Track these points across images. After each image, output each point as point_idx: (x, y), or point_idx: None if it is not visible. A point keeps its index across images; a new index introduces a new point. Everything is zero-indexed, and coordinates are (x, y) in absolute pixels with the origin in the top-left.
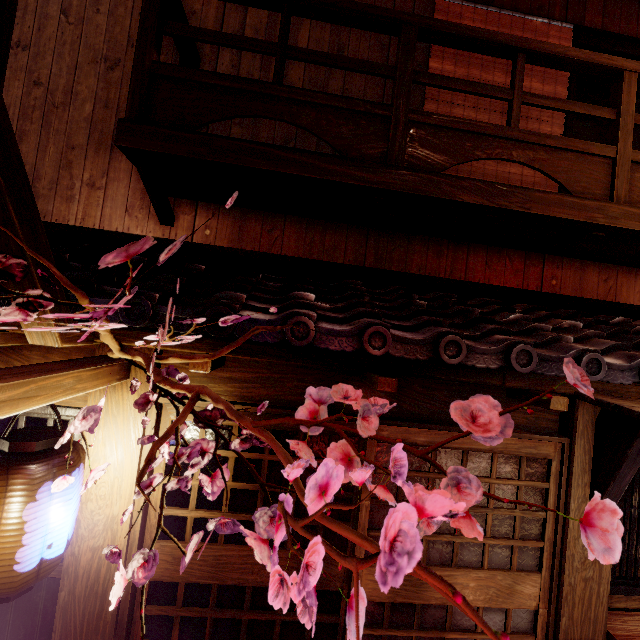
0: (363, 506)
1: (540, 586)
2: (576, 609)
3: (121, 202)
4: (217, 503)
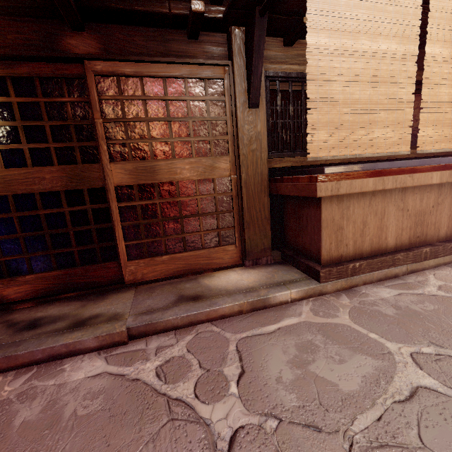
0: (97, 123)
1: (230, 163)
2: (249, 168)
3: None
4: None
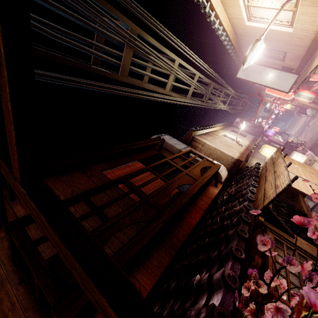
0: None
1: None
2: None
3: None
4: None
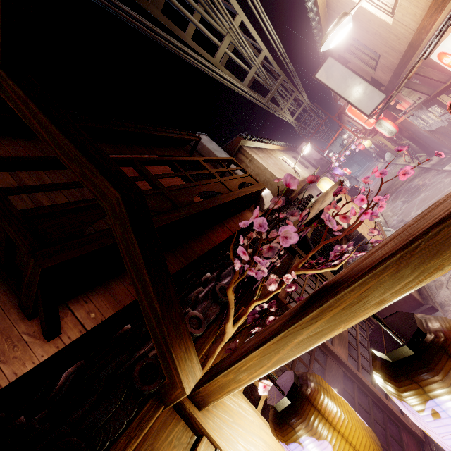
0: None
1: None
2: None
3: None
4: None
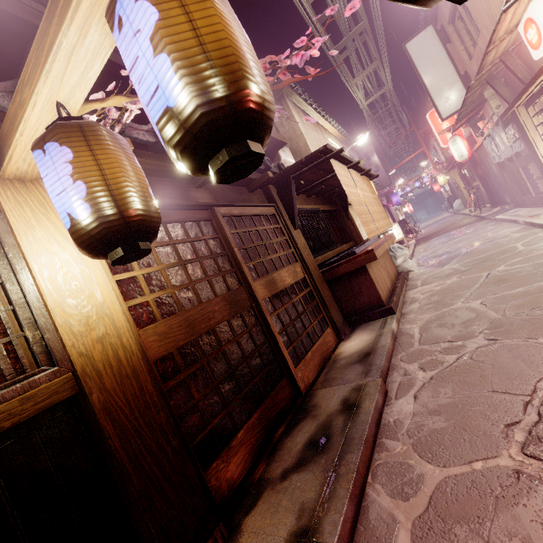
0: (236, 251)
1: (300, 266)
2: (312, 267)
3: None
4: (162, 285)
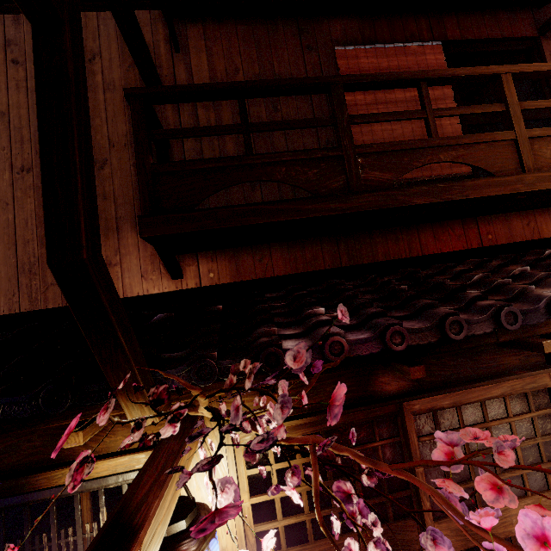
0: (418, 473)
1: None
2: None
3: (136, 271)
4: (298, 507)
